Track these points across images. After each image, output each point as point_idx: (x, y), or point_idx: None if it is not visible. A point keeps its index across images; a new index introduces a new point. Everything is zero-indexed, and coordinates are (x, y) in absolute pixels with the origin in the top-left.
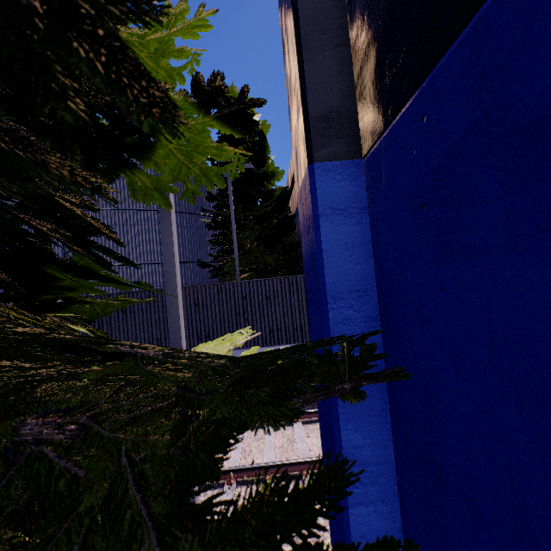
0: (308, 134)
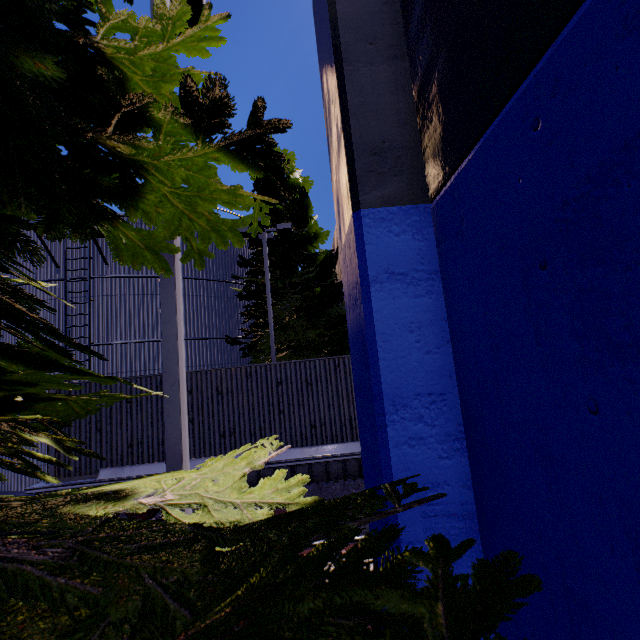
0: (352, 171)
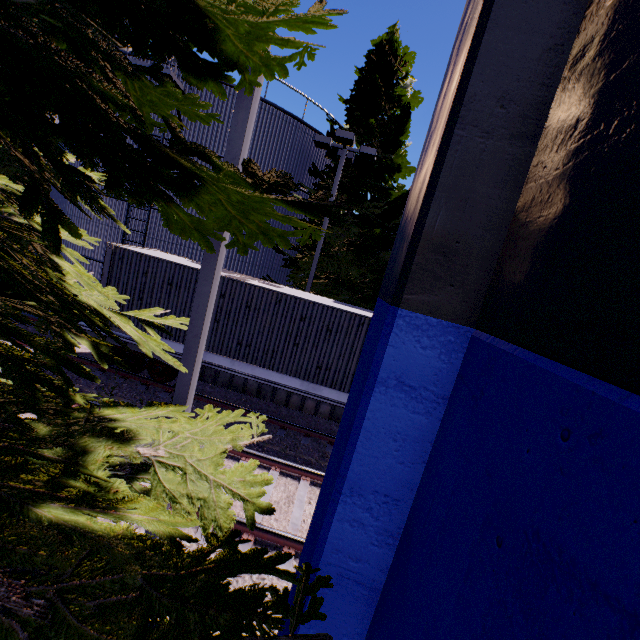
0: (409, 262)
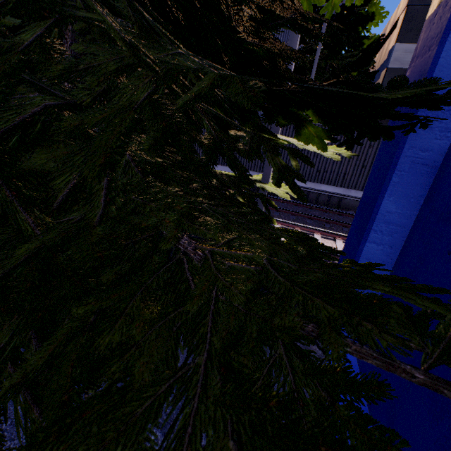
0: None
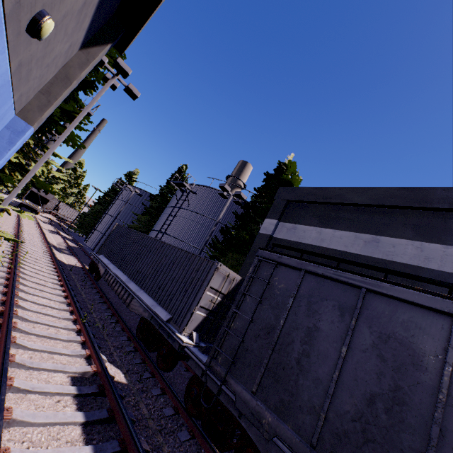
0: None
